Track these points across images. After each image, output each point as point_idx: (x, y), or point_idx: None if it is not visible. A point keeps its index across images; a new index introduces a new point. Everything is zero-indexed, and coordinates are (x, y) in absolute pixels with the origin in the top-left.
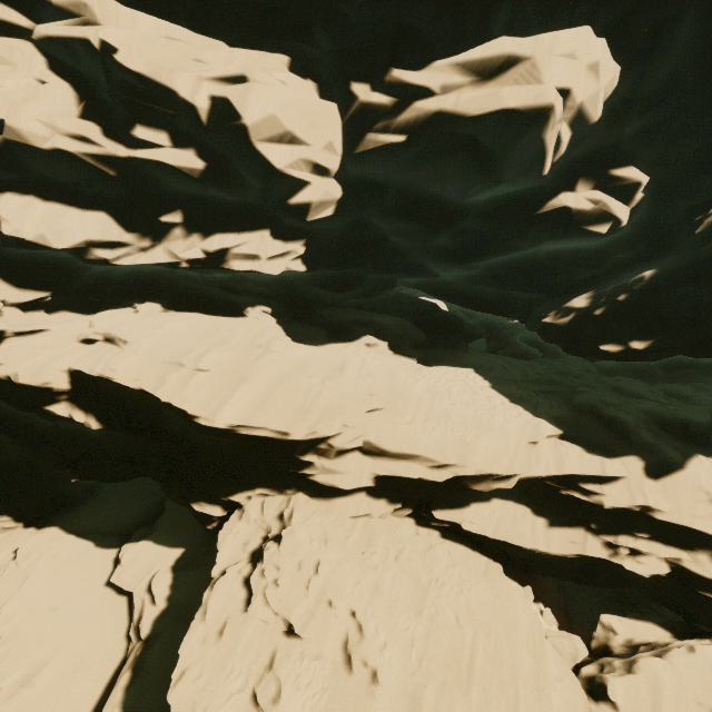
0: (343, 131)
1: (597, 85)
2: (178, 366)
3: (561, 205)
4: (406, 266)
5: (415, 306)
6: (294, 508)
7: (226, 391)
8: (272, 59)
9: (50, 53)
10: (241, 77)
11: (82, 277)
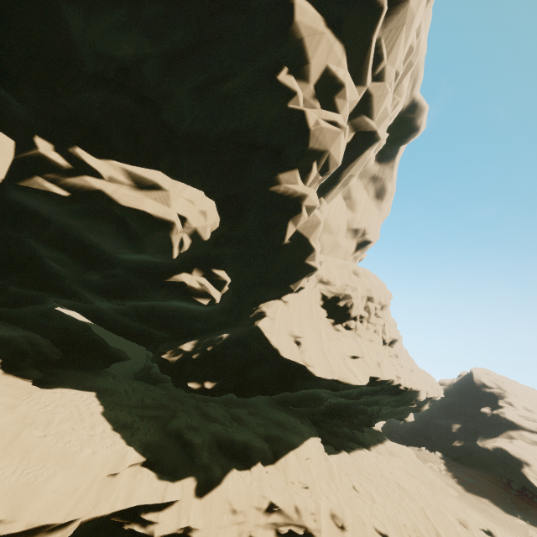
0: (13, 163)
1: (206, 222)
2: None
3: (181, 280)
4: (59, 288)
5: (64, 324)
6: None
7: None
8: None
9: None
10: None
11: None
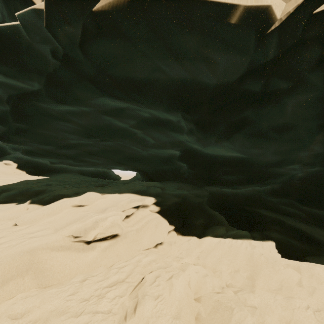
0: None
1: None
2: None
3: None
4: None
5: None
6: None
7: None
8: None
9: None
10: None
11: None
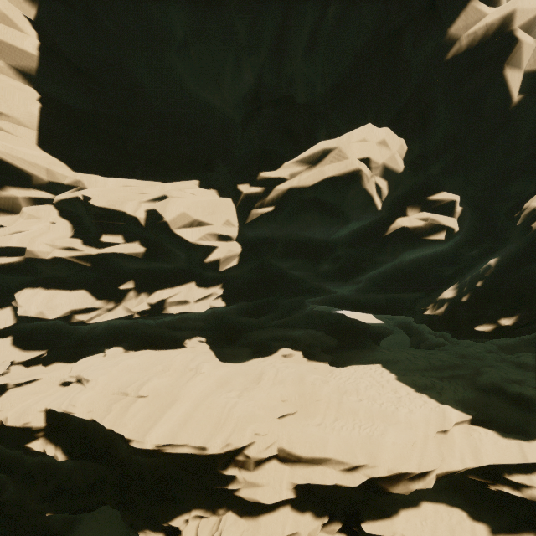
0: (237, 212)
1: (390, 151)
2: (124, 395)
3: (399, 226)
4: (307, 289)
5: (326, 318)
6: (222, 531)
7: (158, 412)
8: (187, 184)
9: (62, 208)
10: (164, 196)
11: (72, 336)
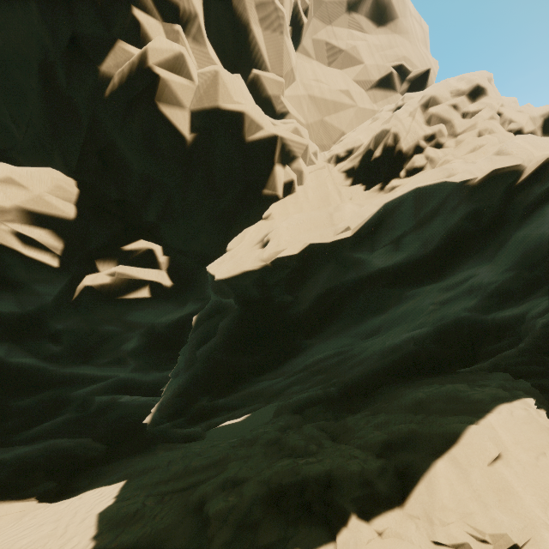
0: None
1: (30, 192)
2: None
3: (83, 286)
4: (53, 381)
5: (116, 413)
6: None
7: None
8: None
9: None
10: None
11: None
